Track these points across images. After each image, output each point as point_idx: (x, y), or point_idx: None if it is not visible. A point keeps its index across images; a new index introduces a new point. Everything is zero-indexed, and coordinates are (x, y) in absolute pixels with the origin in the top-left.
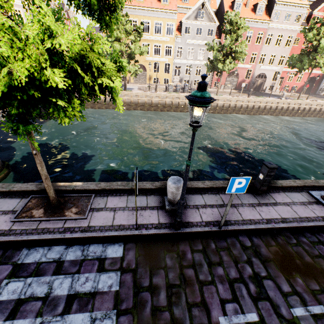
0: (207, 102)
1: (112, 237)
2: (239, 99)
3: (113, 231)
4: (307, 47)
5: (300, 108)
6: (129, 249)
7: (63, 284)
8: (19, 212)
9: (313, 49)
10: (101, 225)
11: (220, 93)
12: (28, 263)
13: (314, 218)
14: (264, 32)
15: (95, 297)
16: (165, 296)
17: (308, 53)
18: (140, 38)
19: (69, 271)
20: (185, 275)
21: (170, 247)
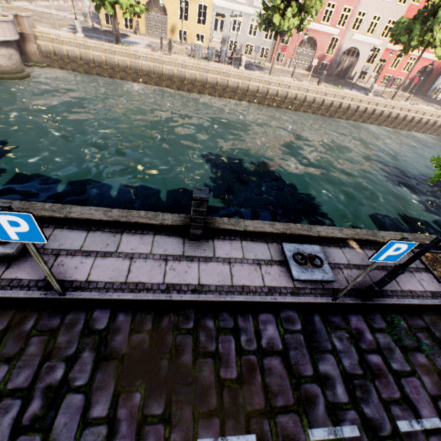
0: None
1: None
2: (302, 87)
3: None
4: (426, 7)
5: (392, 113)
6: None
7: None
8: None
9: (433, 11)
10: None
11: (279, 73)
12: None
13: (255, 288)
14: None
15: None
16: None
17: (424, 19)
18: None
19: None
20: None
21: None
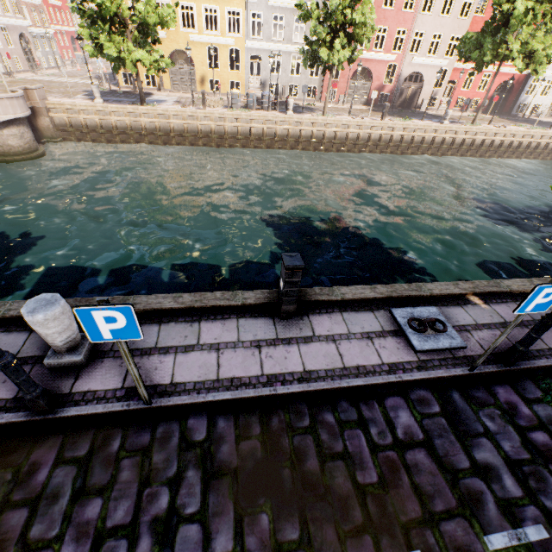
0: None
1: None
2: (364, 124)
3: None
4: (494, 17)
5: (475, 140)
6: None
7: None
8: None
9: (503, 21)
10: None
11: (334, 112)
12: None
13: (373, 368)
14: None
15: None
16: None
17: (494, 31)
18: None
19: None
20: None
21: (10, 455)
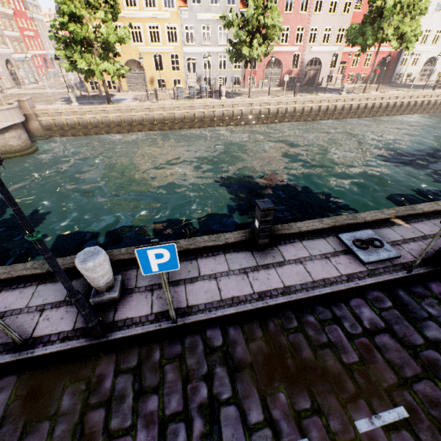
0: None
1: None
2: (281, 101)
3: None
4: (370, 11)
5: (367, 104)
6: (1, 390)
7: None
8: None
9: (378, 13)
10: None
11: (256, 94)
12: None
13: (335, 279)
14: None
15: None
16: None
17: (372, 21)
18: (118, 15)
19: None
20: (86, 425)
21: (79, 372)
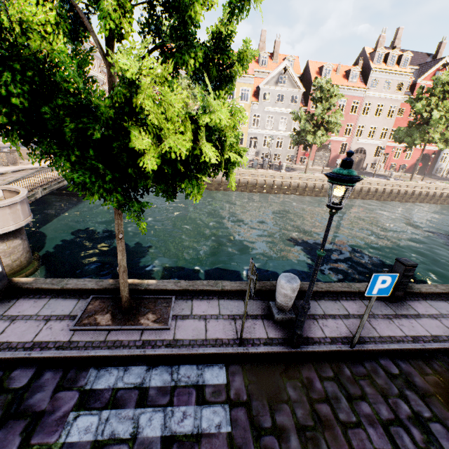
0: (356, 180)
1: (208, 356)
2: None
3: (209, 347)
4: (415, 119)
5: (415, 191)
6: (234, 374)
7: (152, 420)
8: (79, 317)
9: (423, 121)
10: (191, 338)
11: (309, 171)
12: (100, 389)
13: None
14: (360, 100)
15: (200, 441)
16: (297, 442)
17: (417, 126)
18: None
19: (157, 402)
20: (319, 413)
21: (289, 372)
